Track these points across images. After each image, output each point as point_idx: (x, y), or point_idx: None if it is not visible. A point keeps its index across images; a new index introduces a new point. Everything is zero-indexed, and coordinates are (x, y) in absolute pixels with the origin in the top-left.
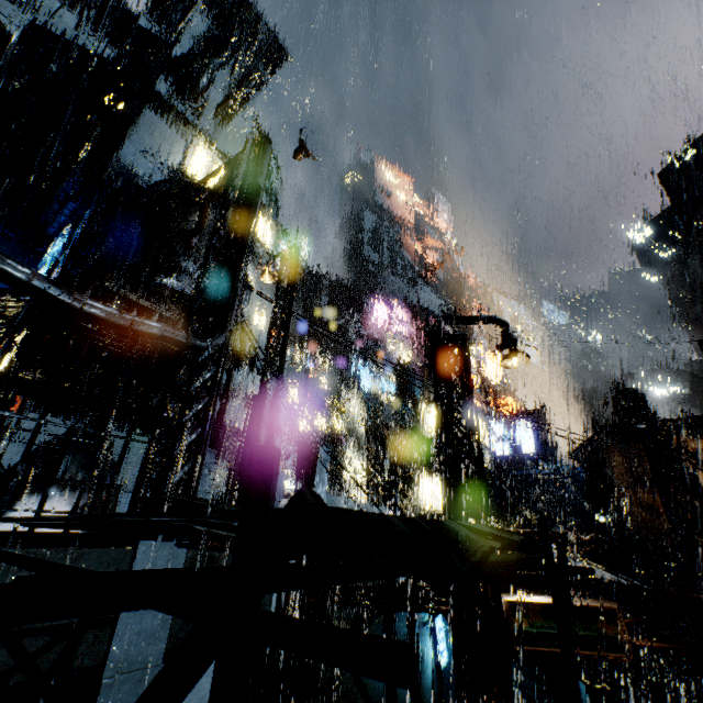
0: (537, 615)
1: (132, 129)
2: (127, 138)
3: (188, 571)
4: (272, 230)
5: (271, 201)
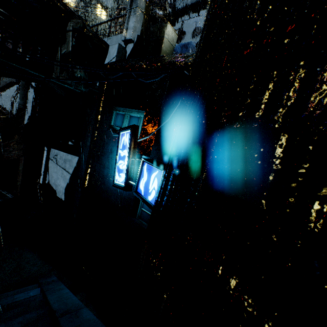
0: None
1: None
2: None
3: None
4: None
5: None
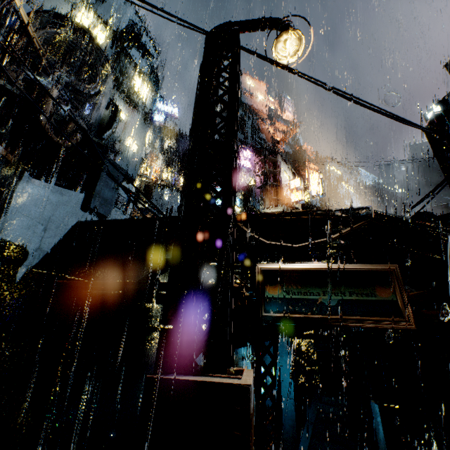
0: (294, 282)
1: None
2: None
3: None
4: (148, 88)
5: (153, 76)
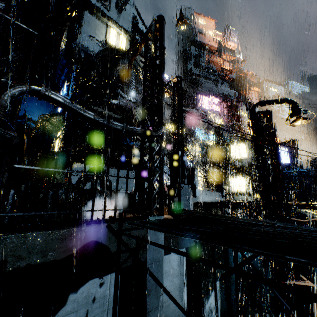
0: None
1: (81, 25)
2: (81, 31)
3: (251, 258)
4: None
5: None
